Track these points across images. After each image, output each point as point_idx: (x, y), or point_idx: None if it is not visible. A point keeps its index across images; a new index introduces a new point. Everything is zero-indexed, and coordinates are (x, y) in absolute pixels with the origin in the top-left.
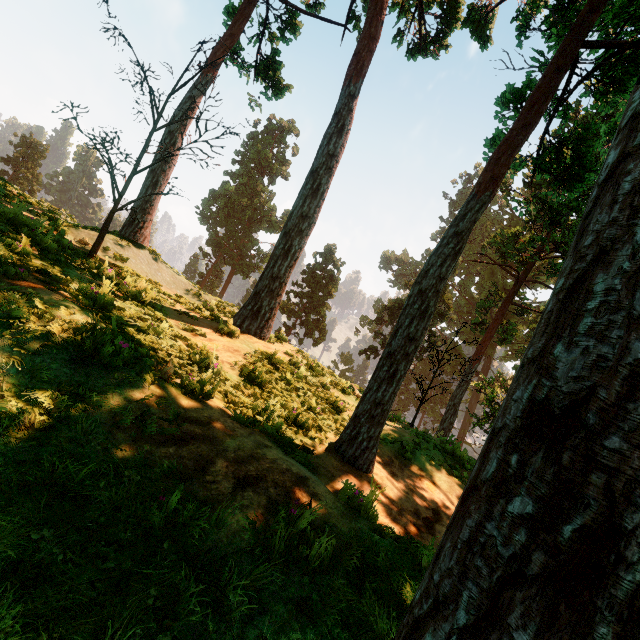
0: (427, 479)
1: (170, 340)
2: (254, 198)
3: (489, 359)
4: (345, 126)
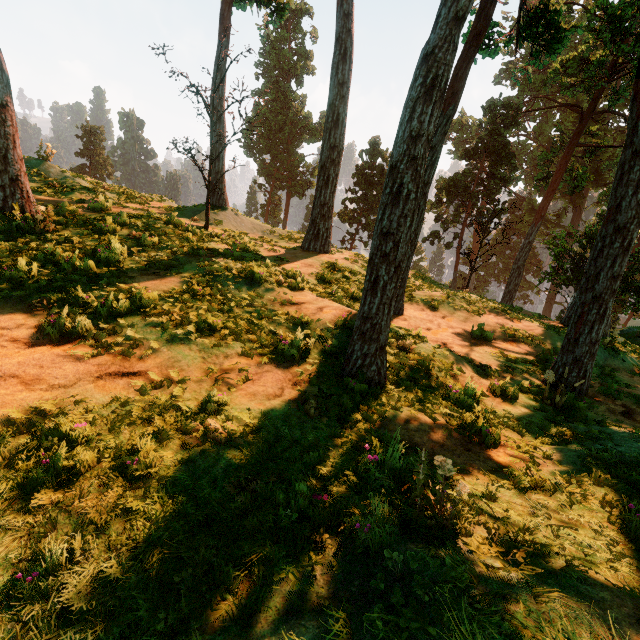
0: (449, 317)
1: (273, 268)
2: (287, 110)
3: (579, 209)
4: (347, 49)
